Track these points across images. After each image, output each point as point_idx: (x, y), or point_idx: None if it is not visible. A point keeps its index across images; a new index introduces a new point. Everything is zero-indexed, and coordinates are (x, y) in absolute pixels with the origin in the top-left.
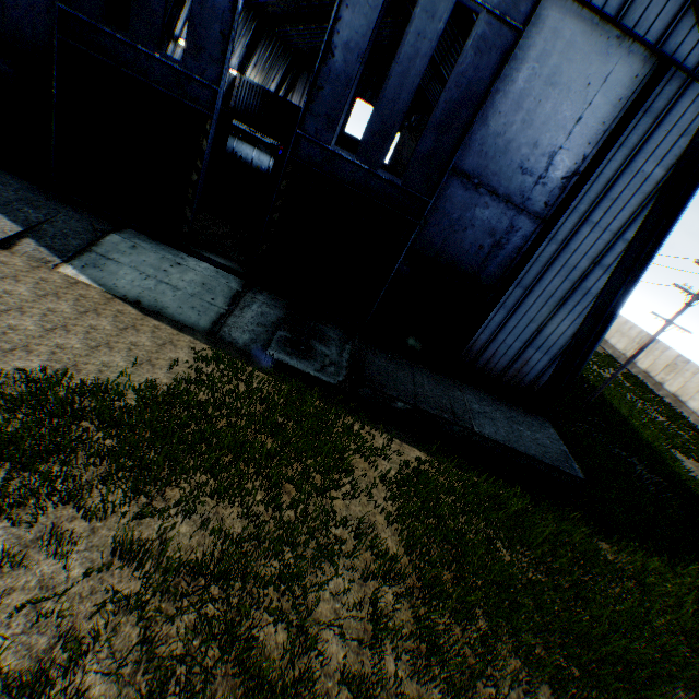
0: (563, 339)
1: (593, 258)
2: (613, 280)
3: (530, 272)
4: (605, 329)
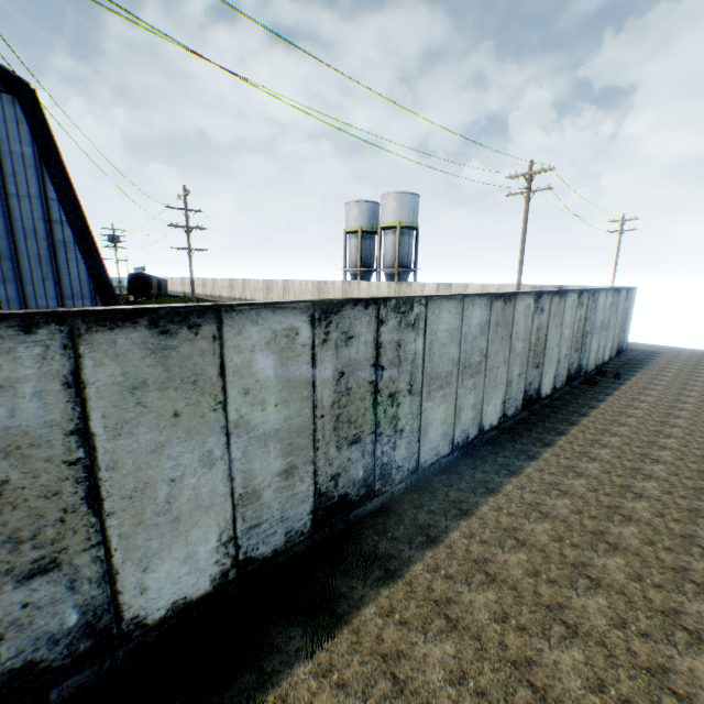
0: (85, 282)
1: (44, 218)
2: (76, 227)
3: (3, 246)
4: (102, 260)
